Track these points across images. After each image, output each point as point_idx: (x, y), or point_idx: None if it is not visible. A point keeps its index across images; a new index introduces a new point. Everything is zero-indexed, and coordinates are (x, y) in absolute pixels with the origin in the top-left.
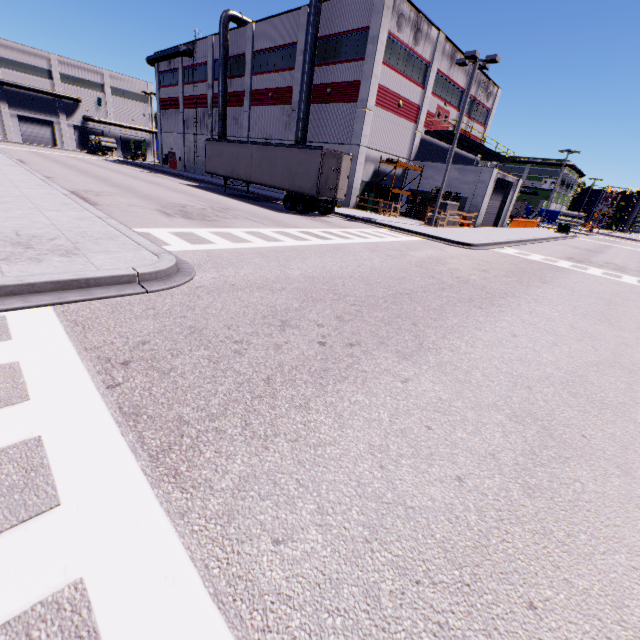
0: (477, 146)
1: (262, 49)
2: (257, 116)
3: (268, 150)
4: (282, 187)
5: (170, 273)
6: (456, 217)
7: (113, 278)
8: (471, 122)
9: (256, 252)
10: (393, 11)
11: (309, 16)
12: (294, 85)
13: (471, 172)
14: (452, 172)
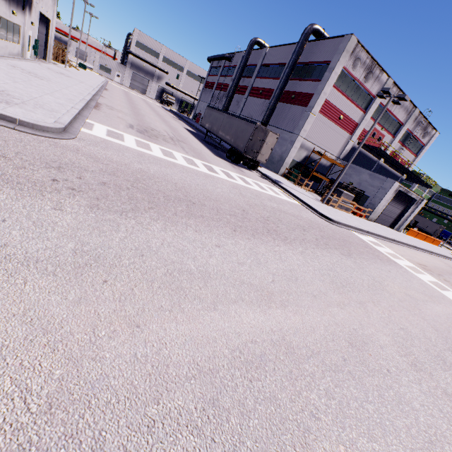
0: (398, 165)
1: (267, 64)
2: (249, 103)
3: (231, 118)
4: (229, 143)
5: (48, 130)
6: (350, 205)
7: (1, 115)
8: (403, 148)
9: (140, 153)
10: (352, 55)
11: (296, 47)
12: (275, 88)
13: (378, 179)
14: (365, 175)
